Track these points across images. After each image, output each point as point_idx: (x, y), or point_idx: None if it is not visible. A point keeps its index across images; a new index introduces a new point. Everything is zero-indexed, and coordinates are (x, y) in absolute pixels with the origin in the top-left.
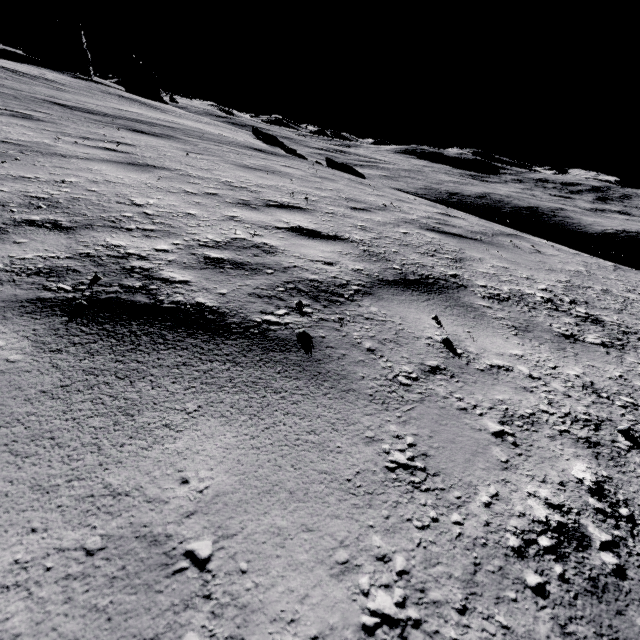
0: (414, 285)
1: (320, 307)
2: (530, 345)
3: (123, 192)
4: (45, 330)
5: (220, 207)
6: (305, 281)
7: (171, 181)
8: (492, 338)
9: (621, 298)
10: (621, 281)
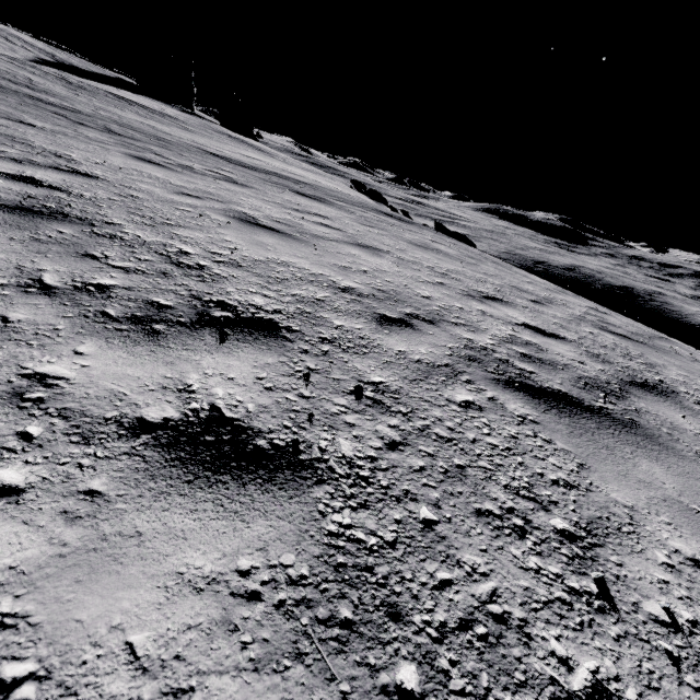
0: (645, 387)
1: (615, 400)
2: None
3: (403, 283)
4: (524, 399)
5: (464, 300)
6: (586, 378)
7: (405, 268)
8: None
9: None
10: None
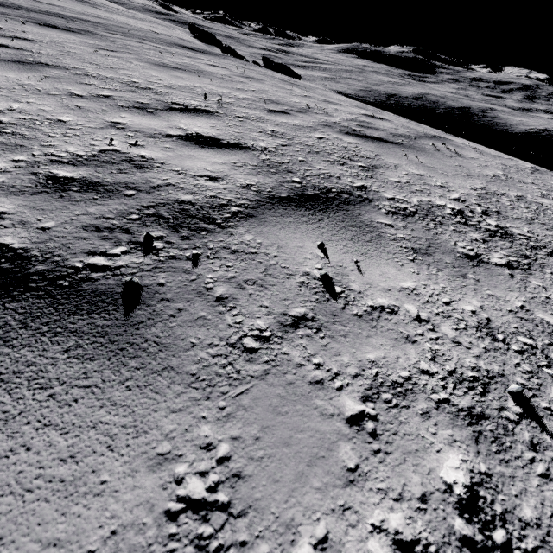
0: (310, 202)
1: (177, 239)
2: (427, 273)
3: None
4: None
5: (106, 112)
6: (172, 204)
7: (58, 81)
8: (384, 267)
9: (535, 205)
10: (537, 185)
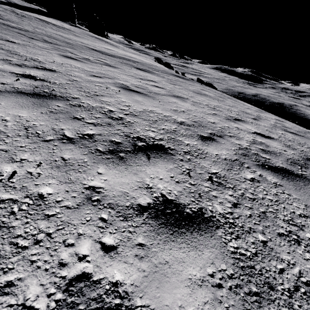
0: None
1: (305, 169)
2: None
3: (200, 116)
4: (272, 174)
5: (227, 122)
6: (290, 159)
7: (197, 107)
8: None
9: None
10: None
